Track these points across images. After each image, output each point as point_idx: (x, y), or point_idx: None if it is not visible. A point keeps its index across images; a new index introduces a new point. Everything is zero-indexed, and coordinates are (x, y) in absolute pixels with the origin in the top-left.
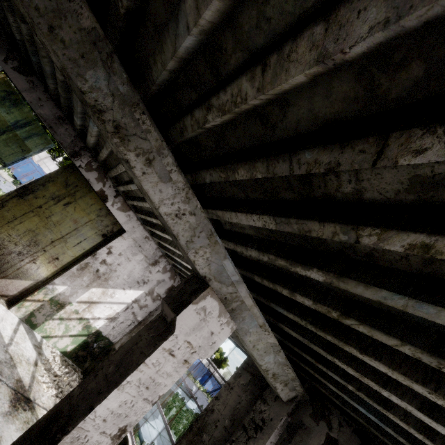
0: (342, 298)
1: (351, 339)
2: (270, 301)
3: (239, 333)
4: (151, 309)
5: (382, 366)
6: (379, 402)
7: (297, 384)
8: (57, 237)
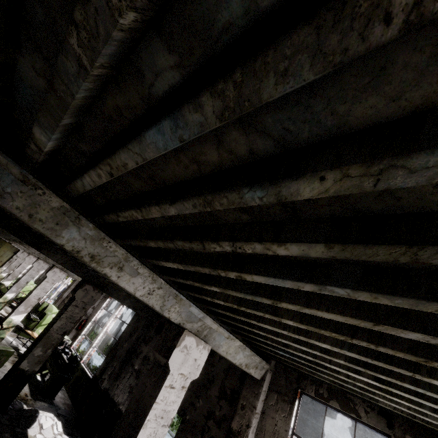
0: None
1: None
2: None
3: None
4: None
5: None
6: None
7: None
8: (0, 256)
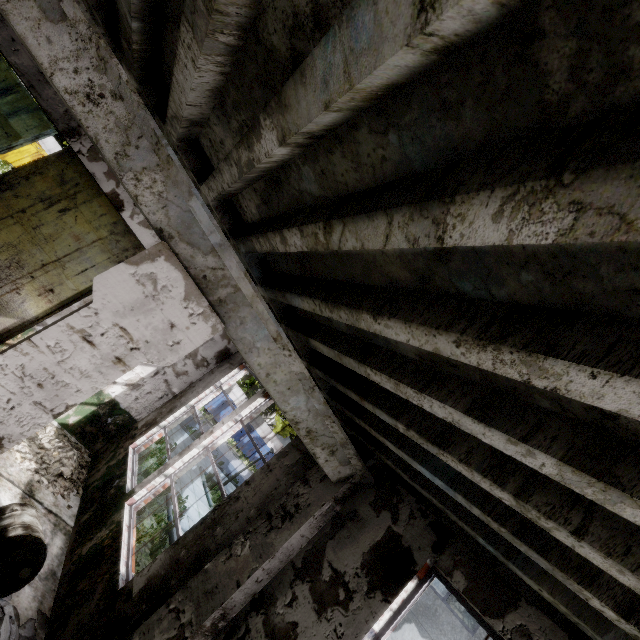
0: (334, 203)
1: (366, 301)
2: (284, 291)
3: (238, 347)
4: (194, 378)
5: (400, 328)
6: (433, 440)
7: (351, 454)
8: (50, 259)
